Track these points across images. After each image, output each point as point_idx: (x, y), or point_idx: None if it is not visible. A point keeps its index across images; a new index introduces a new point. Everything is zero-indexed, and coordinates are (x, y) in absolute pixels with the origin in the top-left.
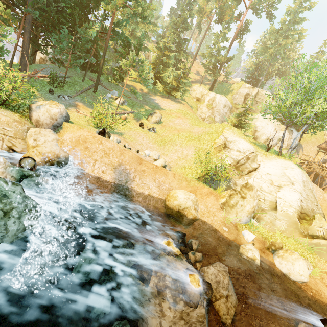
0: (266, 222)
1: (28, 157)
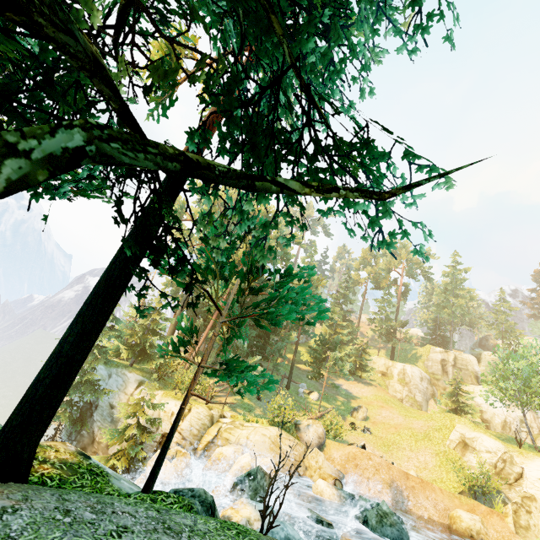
0: None
1: (336, 479)
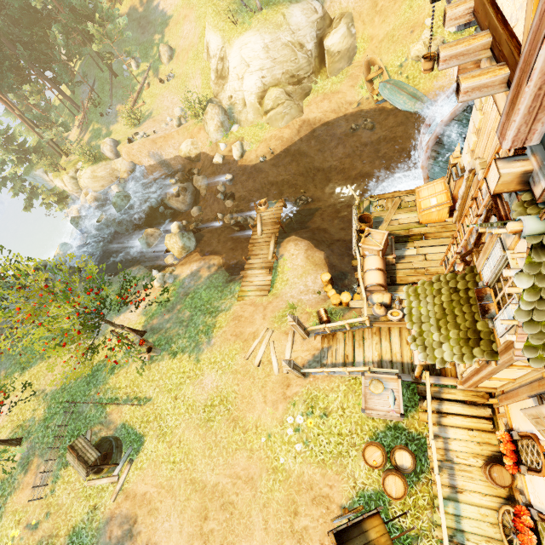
0: (243, 121)
1: (120, 179)
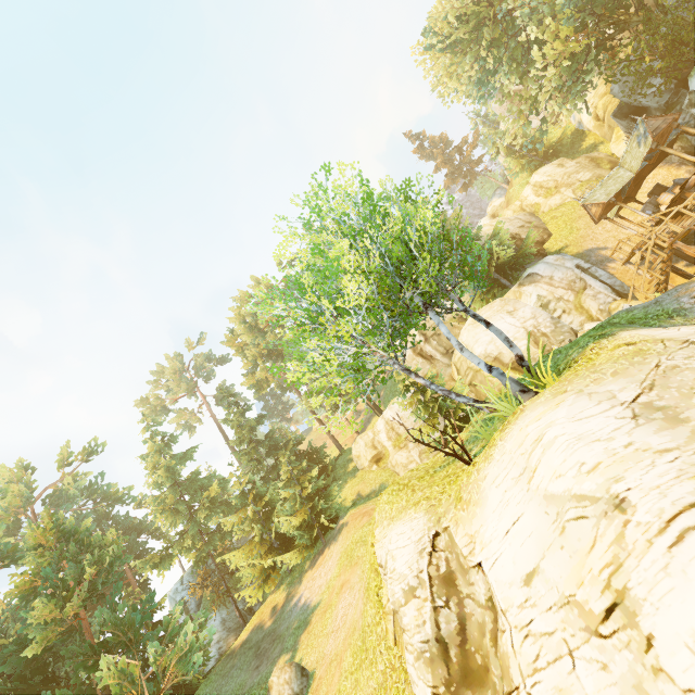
0: None
1: None
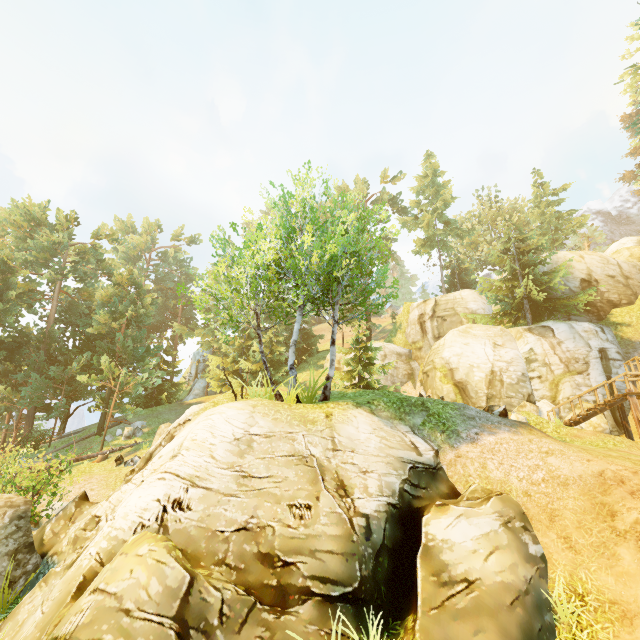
0: (14, 624)
1: None
